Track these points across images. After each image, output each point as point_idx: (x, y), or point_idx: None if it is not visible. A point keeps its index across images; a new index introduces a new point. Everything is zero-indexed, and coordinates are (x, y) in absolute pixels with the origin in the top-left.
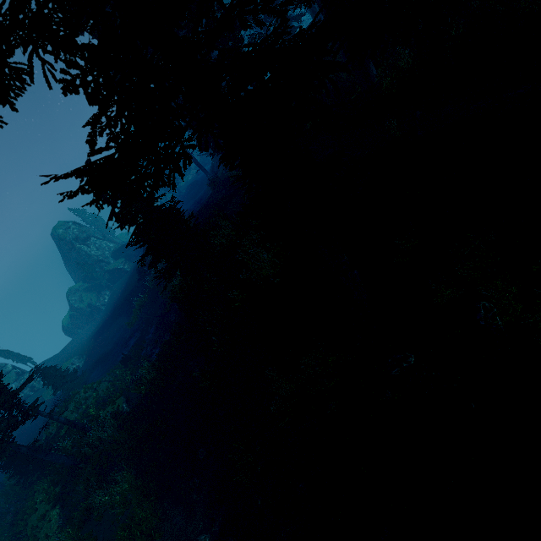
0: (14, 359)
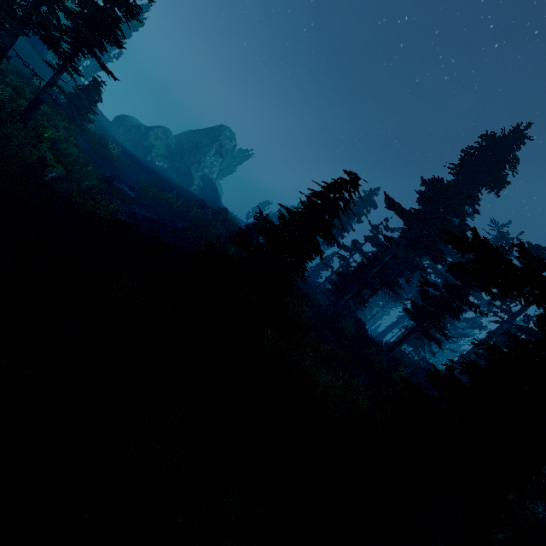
0: (94, 62)
